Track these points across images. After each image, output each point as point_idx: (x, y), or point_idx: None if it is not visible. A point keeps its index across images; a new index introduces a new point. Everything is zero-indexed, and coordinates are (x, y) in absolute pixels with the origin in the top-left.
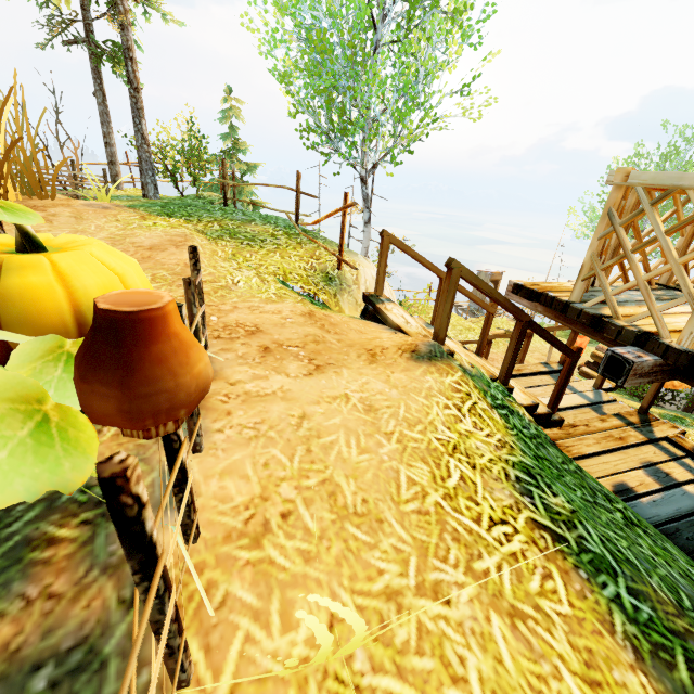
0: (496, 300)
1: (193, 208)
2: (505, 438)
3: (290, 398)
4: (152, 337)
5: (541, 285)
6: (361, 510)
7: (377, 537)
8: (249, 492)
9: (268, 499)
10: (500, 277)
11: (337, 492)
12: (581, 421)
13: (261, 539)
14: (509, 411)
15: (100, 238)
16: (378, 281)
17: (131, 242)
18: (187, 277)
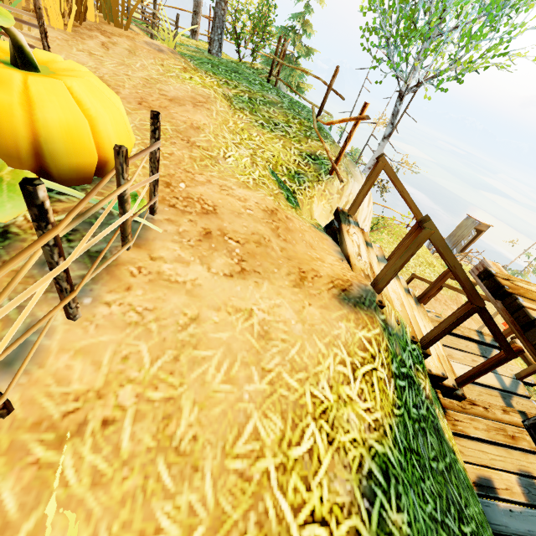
0: (455, 275)
1: (237, 74)
2: (384, 420)
3: (195, 294)
4: None
5: (516, 283)
6: (185, 447)
7: (181, 486)
8: (90, 382)
9: (103, 397)
10: (486, 228)
11: (174, 417)
12: (483, 402)
13: (67, 440)
14: (409, 383)
15: (137, 76)
16: (355, 202)
17: (160, 88)
18: (185, 137)
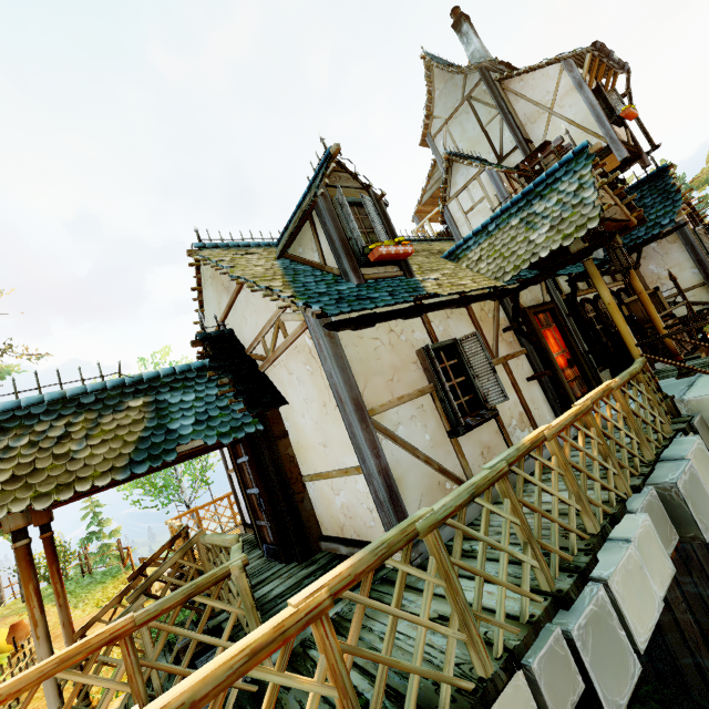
0: None
1: None
2: None
3: None
4: (19, 625)
5: None
6: None
7: None
8: None
9: None
10: None
11: None
12: None
13: None
14: None
15: None
16: None
17: None
18: None
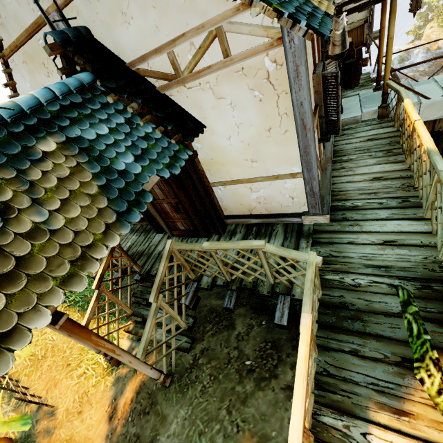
0: None
1: None
2: None
3: None
4: None
5: None
6: None
7: (33, 337)
8: None
9: None
10: None
11: None
12: None
13: None
14: None
15: None
16: None
17: None
18: None
